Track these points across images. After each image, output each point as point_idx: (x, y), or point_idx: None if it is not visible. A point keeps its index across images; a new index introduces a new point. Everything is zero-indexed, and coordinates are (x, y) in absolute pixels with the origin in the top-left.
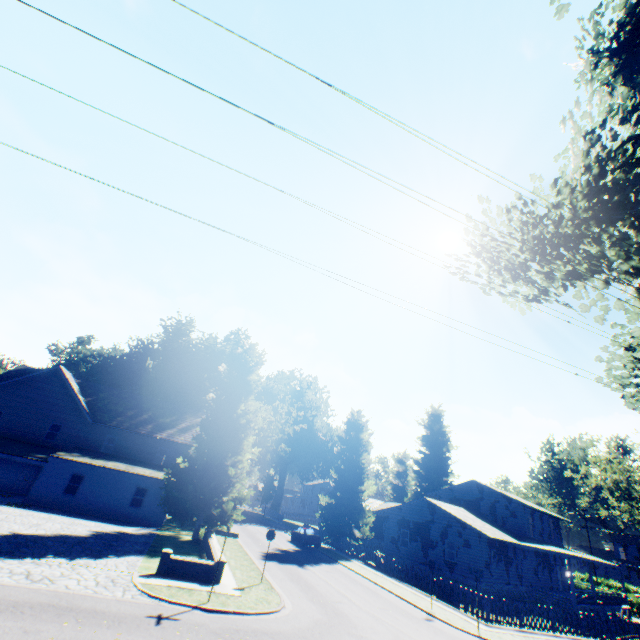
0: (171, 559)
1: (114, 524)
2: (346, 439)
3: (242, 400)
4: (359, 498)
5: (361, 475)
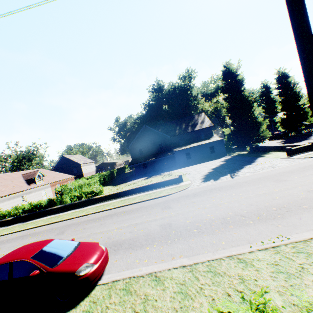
0: (292, 150)
1: (215, 160)
2: (280, 86)
3: (245, 90)
4: (302, 108)
5: (298, 98)
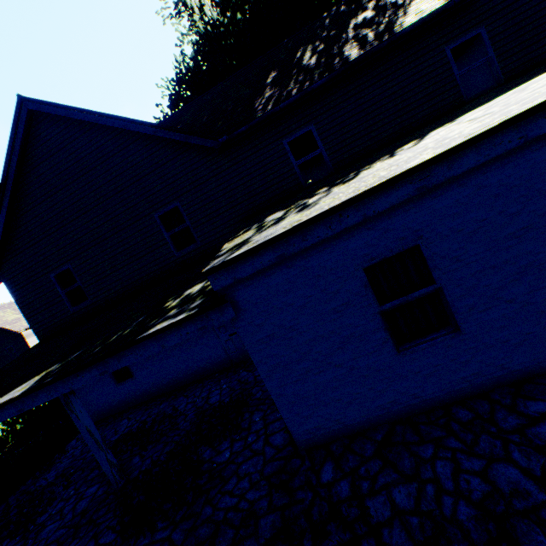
0: None
1: None
2: None
3: None
4: None
5: None
